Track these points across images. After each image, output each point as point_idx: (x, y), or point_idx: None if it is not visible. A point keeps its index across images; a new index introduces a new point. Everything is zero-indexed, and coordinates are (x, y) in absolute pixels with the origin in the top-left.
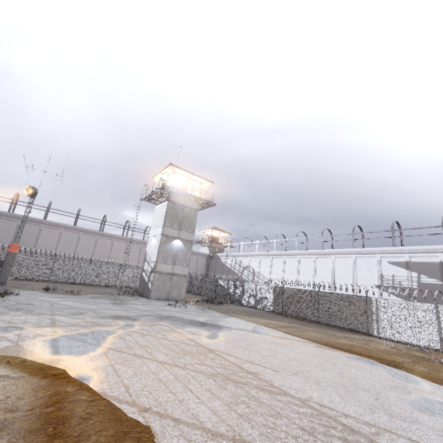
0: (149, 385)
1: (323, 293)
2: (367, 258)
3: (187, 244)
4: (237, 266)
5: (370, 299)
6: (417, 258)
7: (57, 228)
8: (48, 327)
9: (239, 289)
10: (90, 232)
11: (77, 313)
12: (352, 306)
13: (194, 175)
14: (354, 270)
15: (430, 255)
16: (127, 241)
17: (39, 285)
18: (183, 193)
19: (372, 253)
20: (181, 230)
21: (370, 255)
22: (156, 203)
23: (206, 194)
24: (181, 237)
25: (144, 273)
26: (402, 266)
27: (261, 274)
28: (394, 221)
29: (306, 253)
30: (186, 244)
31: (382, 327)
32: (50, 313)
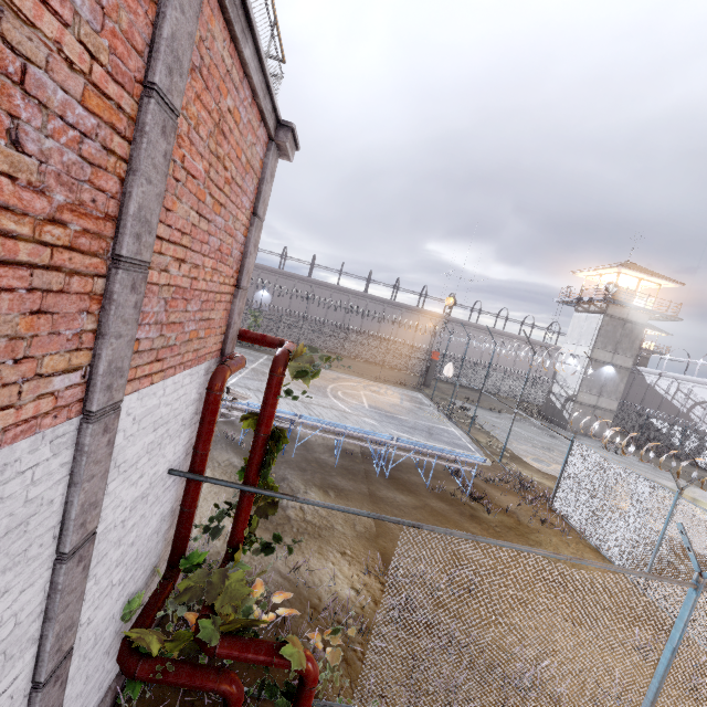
0: (701, 543)
1: None
2: None
3: (621, 372)
4: (679, 397)
5: None
6: None
7: (433, 318)
8: (558, 464)
9: (692, 443)
10: (464, 323)
11: (548, 449)
12: None
13: (653, 277)
14: None
15: None
16: (503, 336)
17: (446, 389)
18: (633, 307)
19: None
20: (616, 353)
21: None
22: (575, 309)
23: (668, 306)
24: (615, 362)
25: (553, 396)
26: None
27: None
28: None
29: None
30: (620, 372)
31: None
32: (531, 445)
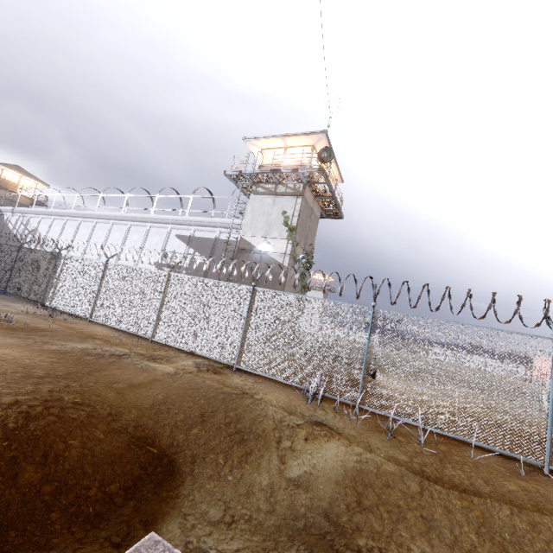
0: None
1: (24, 250)
2: (161, 229)
3: None
4: (21, 229)
5: (61, 257)
6: (201, 233)
7: None
8: None
9: None
10: None
11: None
12: (43, 267)
13: None
14: (143, 243)
15: (211, 230)
16: None
17: None
18: None
19: (165, 223)
20: None
21: (164, 225)
22: None
23: None
24: None
25: None
26: (186, 241)
27: (47, 242)
28: (201, 187)
29: (104, 216)
30: None
31: (56, 294)
32: None
